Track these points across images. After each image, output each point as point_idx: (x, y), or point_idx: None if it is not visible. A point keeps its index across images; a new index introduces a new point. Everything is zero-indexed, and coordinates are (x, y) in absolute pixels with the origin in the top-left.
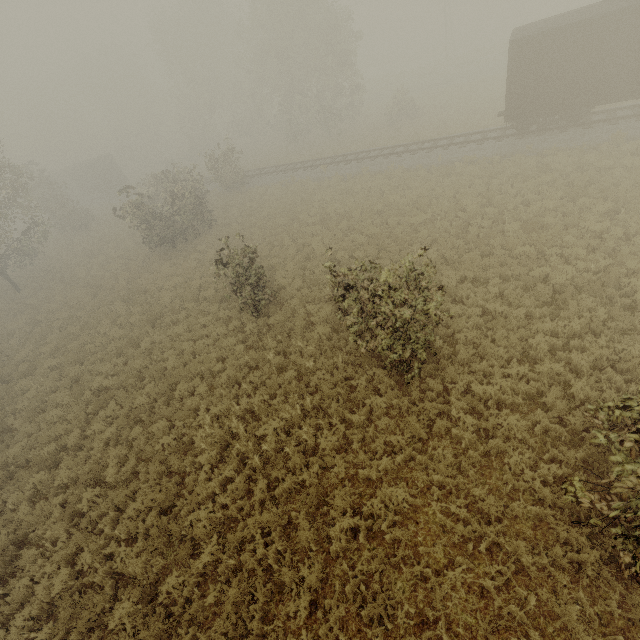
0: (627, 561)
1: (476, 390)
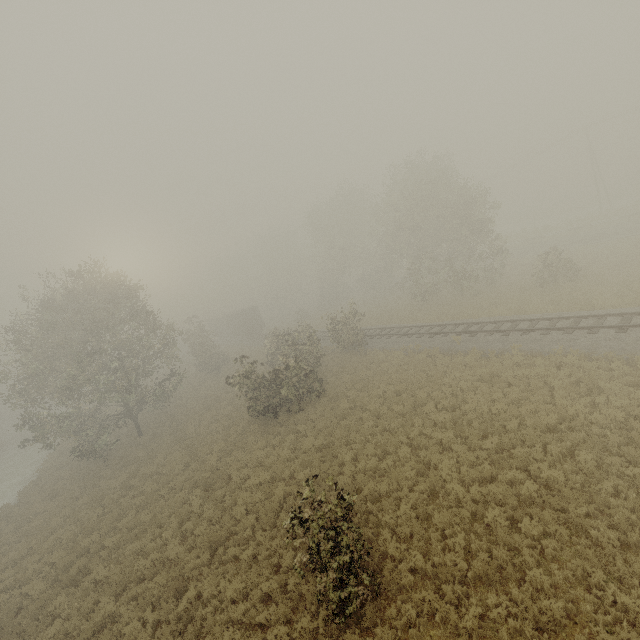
0: None
1: None
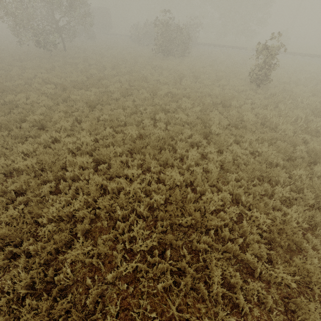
0: None
1: None
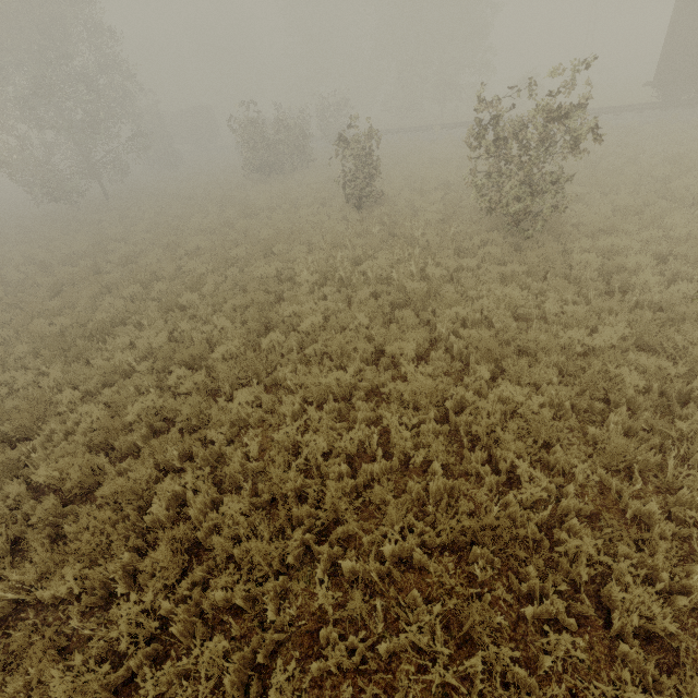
0: None
1: (601, 248)
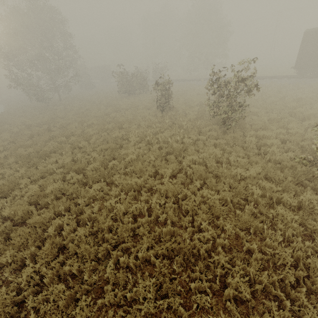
0: (317, 172)
1: (259, 135)
